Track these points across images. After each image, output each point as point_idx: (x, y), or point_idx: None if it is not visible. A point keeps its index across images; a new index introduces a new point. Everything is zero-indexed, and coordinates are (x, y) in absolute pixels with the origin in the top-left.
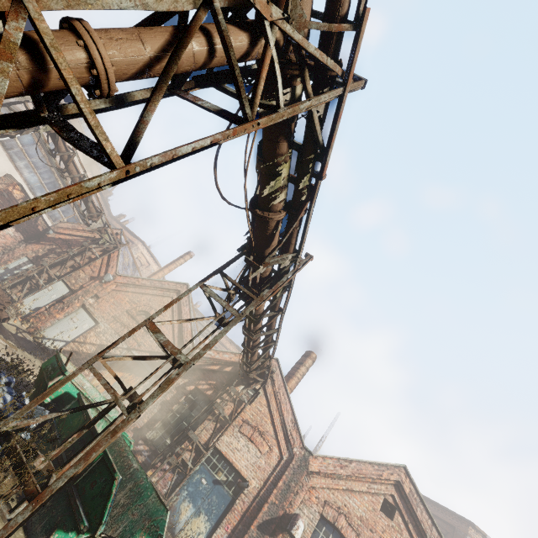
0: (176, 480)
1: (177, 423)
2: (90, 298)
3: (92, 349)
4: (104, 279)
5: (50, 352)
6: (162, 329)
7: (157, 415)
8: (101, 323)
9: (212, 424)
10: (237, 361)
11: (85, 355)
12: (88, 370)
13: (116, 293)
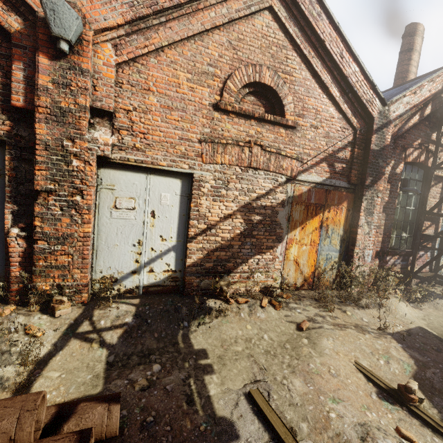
0: (430, 255)
1: (402, 214)
2: (86, 130)
3: (236, 225)
4: (62, 36)
5: (168, 285)
6: (310, 106)
7: (387, 225)
8: (194, 171)
9: (436, 188)
10: (437, 89)
11: (236, 241)
12: (267, 253)
13: (138, 74)
